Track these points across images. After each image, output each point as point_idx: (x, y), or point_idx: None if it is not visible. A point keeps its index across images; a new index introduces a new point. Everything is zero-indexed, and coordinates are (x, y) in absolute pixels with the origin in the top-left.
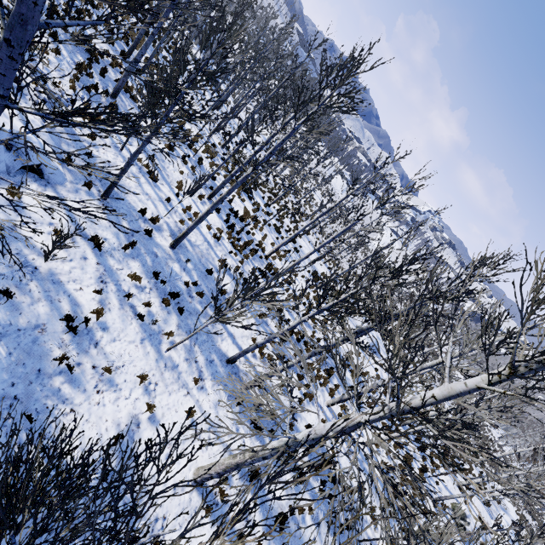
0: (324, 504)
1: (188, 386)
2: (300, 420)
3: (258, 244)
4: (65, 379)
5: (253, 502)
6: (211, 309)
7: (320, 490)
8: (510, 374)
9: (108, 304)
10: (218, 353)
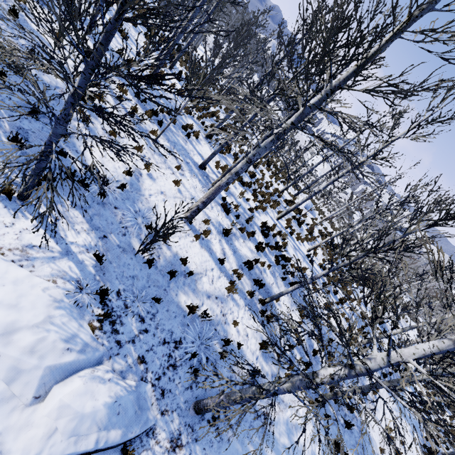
0: (279, 269)
1: (173, 169)
2: (257, 219)
3: (213, 112)
4: (84, 126)
5: (228, 249)
6: (183, 134)
7: (275, 261)
8: (408, 20)
9: (105, 98)
10: (192, 160)
